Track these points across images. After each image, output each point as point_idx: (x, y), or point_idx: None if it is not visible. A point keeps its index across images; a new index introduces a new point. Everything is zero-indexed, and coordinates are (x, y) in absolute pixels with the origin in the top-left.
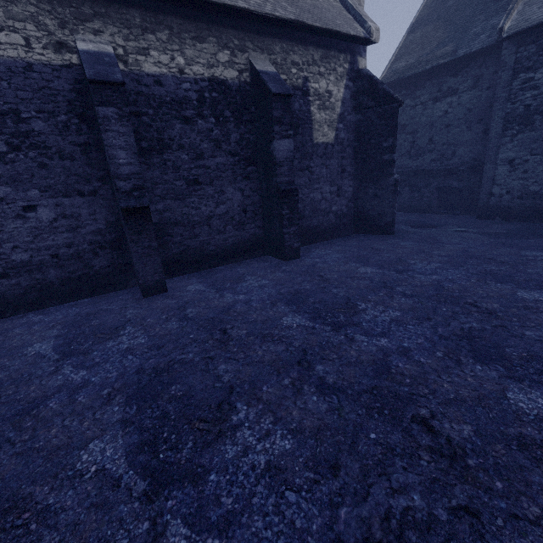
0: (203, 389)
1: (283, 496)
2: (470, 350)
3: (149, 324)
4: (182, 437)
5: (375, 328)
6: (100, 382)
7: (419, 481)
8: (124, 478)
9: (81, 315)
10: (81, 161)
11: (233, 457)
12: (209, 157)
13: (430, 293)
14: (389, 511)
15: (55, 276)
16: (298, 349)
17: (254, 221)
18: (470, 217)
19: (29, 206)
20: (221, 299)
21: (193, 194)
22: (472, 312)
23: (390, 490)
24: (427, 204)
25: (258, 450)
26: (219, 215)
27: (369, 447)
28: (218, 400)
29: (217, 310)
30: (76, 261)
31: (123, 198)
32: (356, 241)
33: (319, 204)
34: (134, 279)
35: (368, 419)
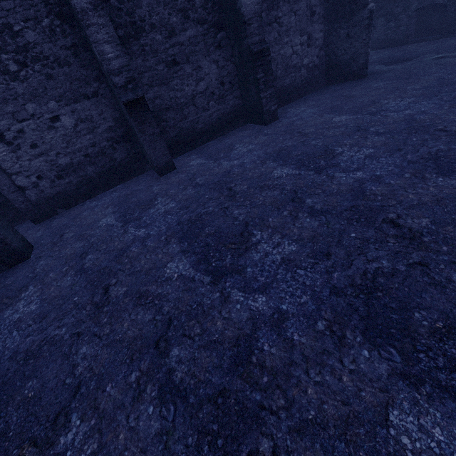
0: (227, 226)
1: (296, 272)
2: (434, 168)
3: (173, 194)
4: (223, 254)
5: (351, 166)
6: (157, 233)
7: (387, 254)
8: (195, 277)
9: (121, 196)
10: (76, 65)
11: (259, 259)
12: (180, 31)
13: (402, 127)
14: (365, 271)
15: (92, 171)
16: (290, 192)
17: (232, 91)
18: (452, 39)
19: (53, 117)
20: (219, 166)
21: (175, 76)
22: (440, 137)
23: (366, 261)
24: (403, 34)
25: (274, 253)
26: (200, 92)
27: (351, 241)
28: (239, 231)
29: (220, 176)
30: (103, 157)
31: (122, 93)
32: (329, 92)
33: (290, 60)
34: (148, 164)
35: (349, 226)
